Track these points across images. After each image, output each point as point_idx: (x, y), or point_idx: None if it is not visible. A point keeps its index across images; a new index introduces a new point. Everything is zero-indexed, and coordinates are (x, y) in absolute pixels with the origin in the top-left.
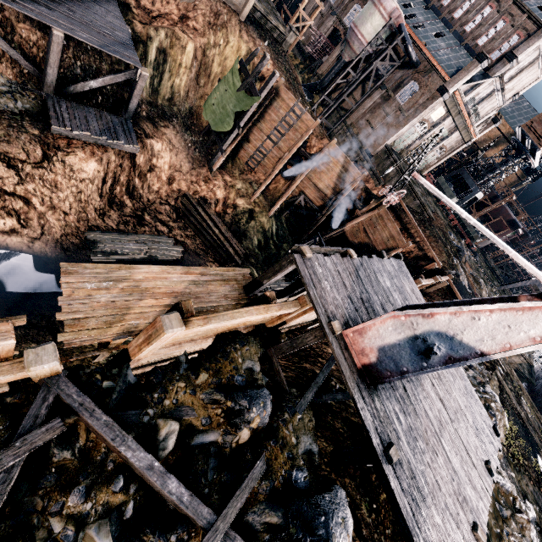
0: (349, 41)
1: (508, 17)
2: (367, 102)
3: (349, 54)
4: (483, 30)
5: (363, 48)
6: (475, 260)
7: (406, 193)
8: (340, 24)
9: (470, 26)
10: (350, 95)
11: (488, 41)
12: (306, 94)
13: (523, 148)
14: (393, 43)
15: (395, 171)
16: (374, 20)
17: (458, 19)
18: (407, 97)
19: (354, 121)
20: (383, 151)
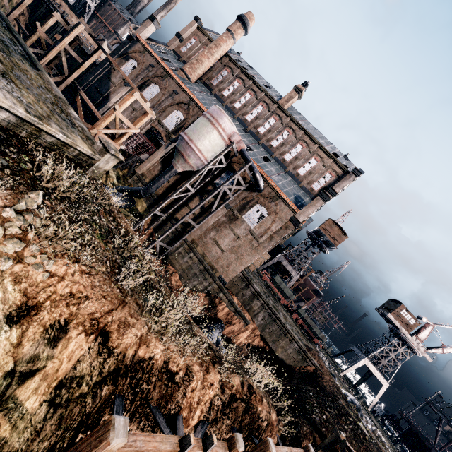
0: (182, 152)
1: (318, 157)
2: (210, 220)
3: (182, 165)
4: (300, 163)
5: (204, 166)
6: (327, 360)
7: (279, 333)
8: (160, 124)
9: (288, 156)
10: (185, 205)
11: (307, 172)
12: (125, 201)
13: (321, 242)
14: (241, 169)
15: (259, 304)
16: (213, 139)
17: (276, 147)
18: (256, 220)
19: (196, 238)
20: (239, 277)
